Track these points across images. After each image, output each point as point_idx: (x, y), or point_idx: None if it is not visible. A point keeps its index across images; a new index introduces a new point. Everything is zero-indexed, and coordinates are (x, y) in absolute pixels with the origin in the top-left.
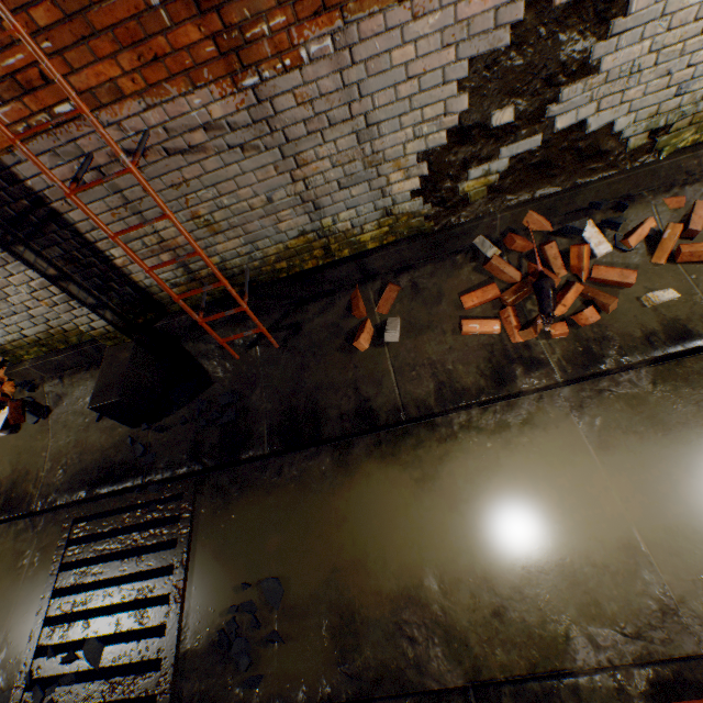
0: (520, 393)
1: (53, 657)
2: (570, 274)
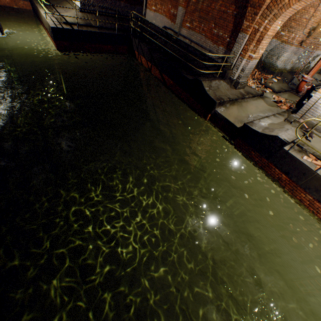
0: None
1: (306, 99)
2: None
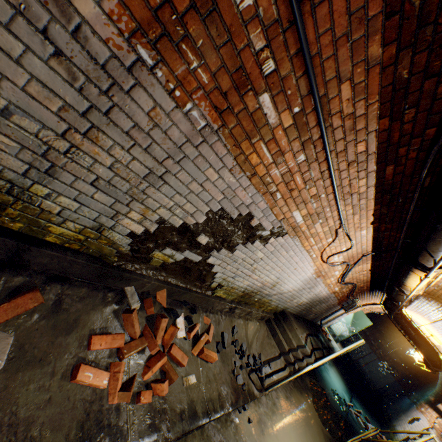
0: None
1: None
2: (162, 343)
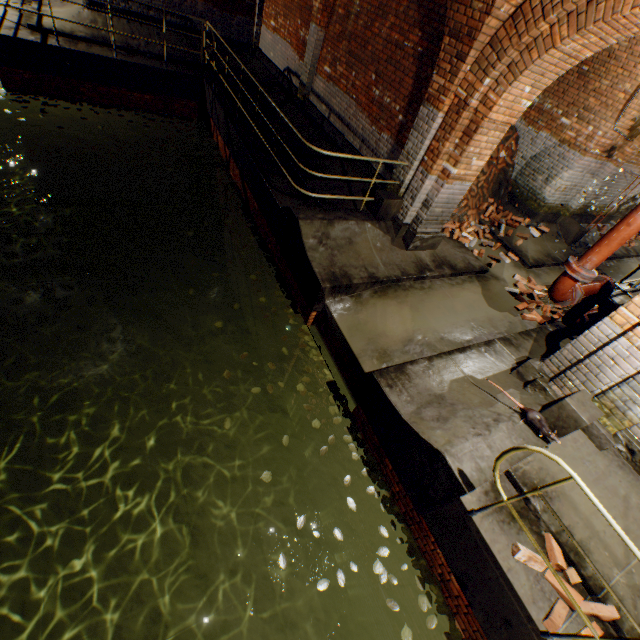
0: (630, 256)
1: None
2: None
